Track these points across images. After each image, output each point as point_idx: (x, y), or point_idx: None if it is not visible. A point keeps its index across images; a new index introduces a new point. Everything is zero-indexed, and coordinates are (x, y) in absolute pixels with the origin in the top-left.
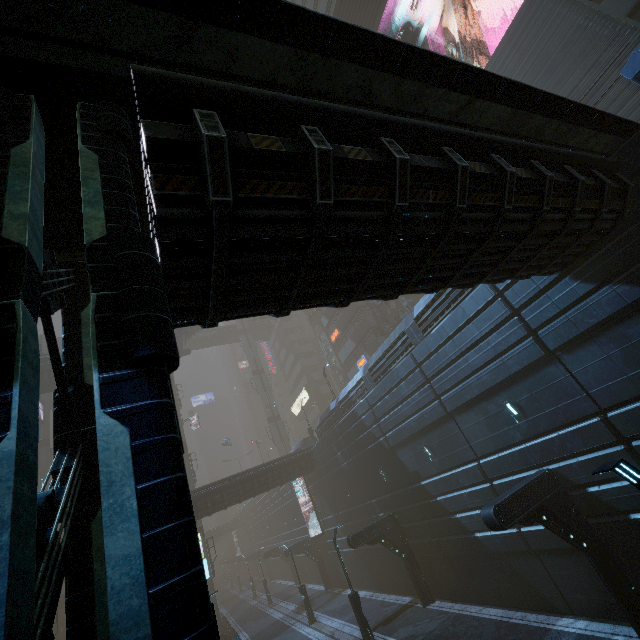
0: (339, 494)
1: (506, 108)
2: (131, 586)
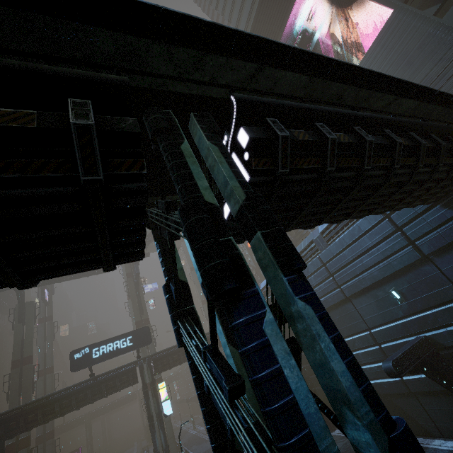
0: None
1: (414, 101)
2: (352, 386)
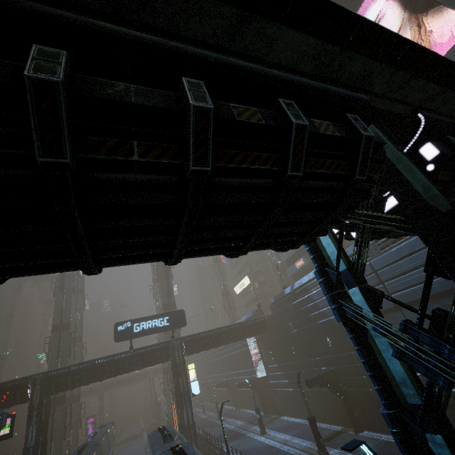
0: (285, 351)
1: None
2: None
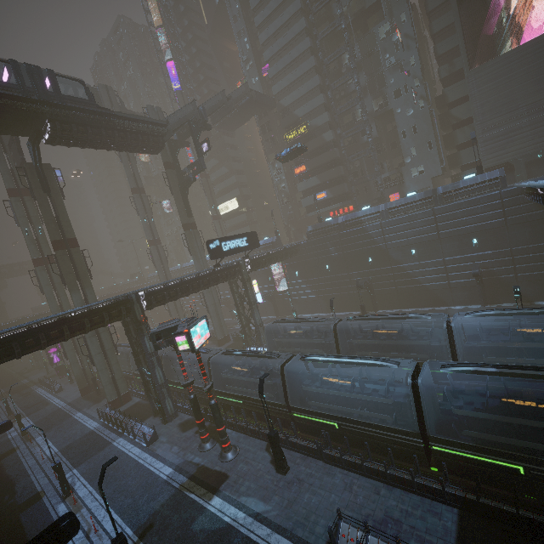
0: (317, 269)
1: None
2: None
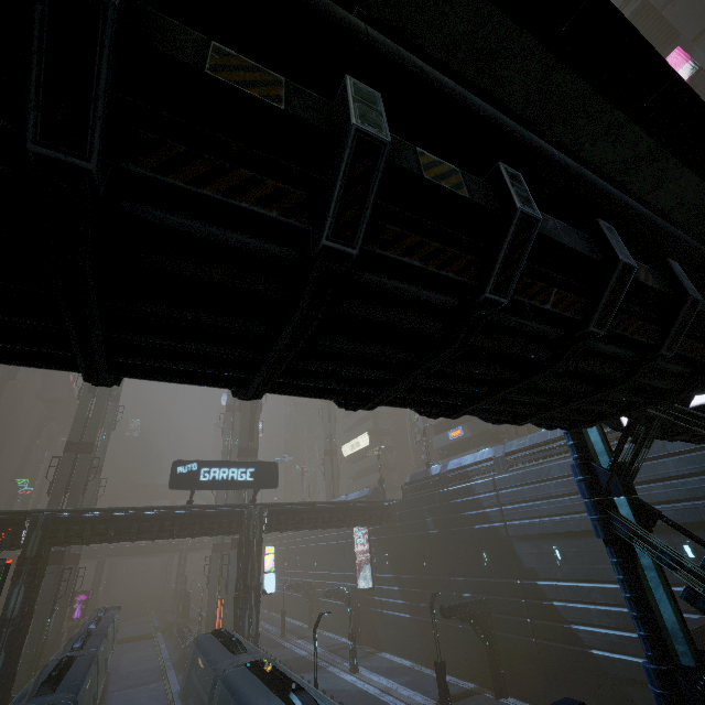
0: (411, 557)
1: None
2: None
